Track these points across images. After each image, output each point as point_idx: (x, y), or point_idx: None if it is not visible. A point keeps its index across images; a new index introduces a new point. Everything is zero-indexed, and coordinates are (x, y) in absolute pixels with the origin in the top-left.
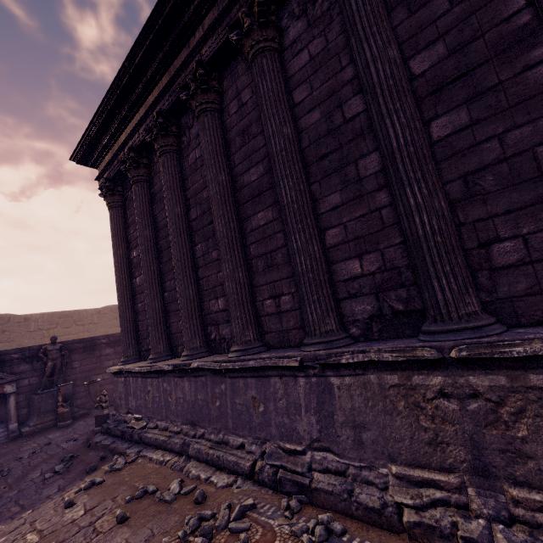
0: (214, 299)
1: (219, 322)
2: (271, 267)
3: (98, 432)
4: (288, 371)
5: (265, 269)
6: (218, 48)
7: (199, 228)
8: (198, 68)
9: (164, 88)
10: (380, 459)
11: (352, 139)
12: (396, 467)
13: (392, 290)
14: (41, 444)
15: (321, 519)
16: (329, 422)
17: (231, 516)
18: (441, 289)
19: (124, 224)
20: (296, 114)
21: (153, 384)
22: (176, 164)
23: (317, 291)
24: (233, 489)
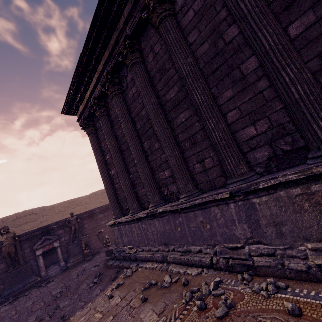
0: (161, 172)
1: (167, 184)
2: (195, 144)
3: (109, 259)
4: (222, 201)
5: (191, 146)
6: (136, 25)
7: (144, 133)
8: (126, 40)
9: (107, 58)
10: (298, 241)
11: (233, 54)
12: (311, 244)
13: (280, 139)
14: (80, 270)
15: (270, 281)
16: (256, 226)
17: (209, 288)
18: (320, 128)
19: (98, 142)
20: (192, 50)
21: (135, 227)
22: (122, 100)
23: (230, 150)
24: (203, 275)
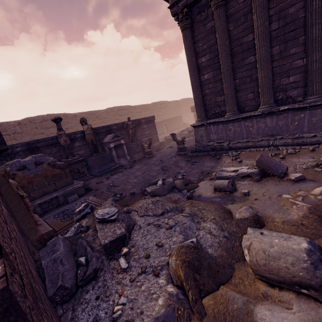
0: (285, 78)
1: (287, 89)
2: None
3: (183, 154)
4: None
5: None
6: None
7: (279, 35)
8: None
9: None
10: None
11: None
12: None
13: None
14: (157, 160)
15: None
16: None
17: None
18: None
19: (192, 40)
20: None
21: (234, 125)
22: None
23: None
24: None
